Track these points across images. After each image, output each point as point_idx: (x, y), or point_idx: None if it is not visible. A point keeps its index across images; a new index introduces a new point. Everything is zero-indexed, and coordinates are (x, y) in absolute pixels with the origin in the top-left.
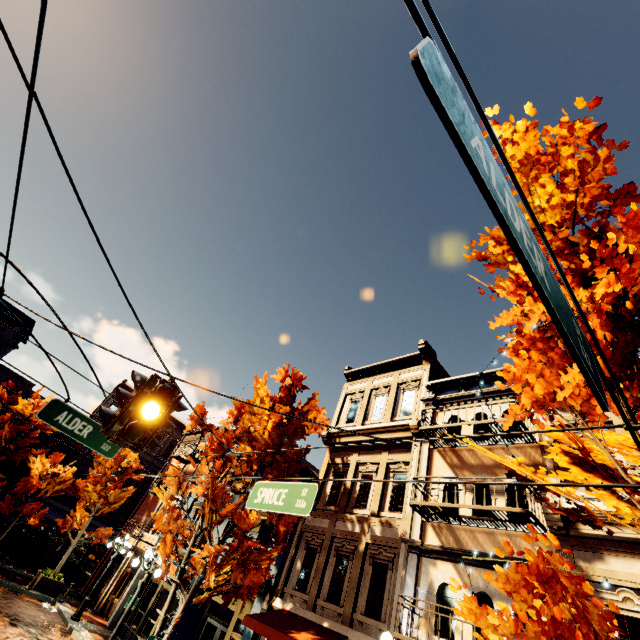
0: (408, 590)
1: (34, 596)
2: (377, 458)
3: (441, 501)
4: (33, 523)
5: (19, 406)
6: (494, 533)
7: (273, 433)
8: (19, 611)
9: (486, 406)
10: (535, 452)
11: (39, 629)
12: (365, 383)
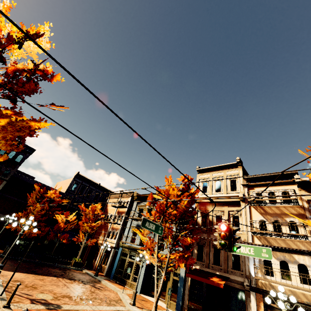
0: (251, 260)
1: (73, 269)
2: (222, 209)
3: (258, 227)
4: (65, 241)
5: (48, 194)
6: (285, 240)
7: (187, 205)
8: (78, 277)
9: (273, 189)
10: (299, 209)
11: (91, 283)
12: (208, 175)
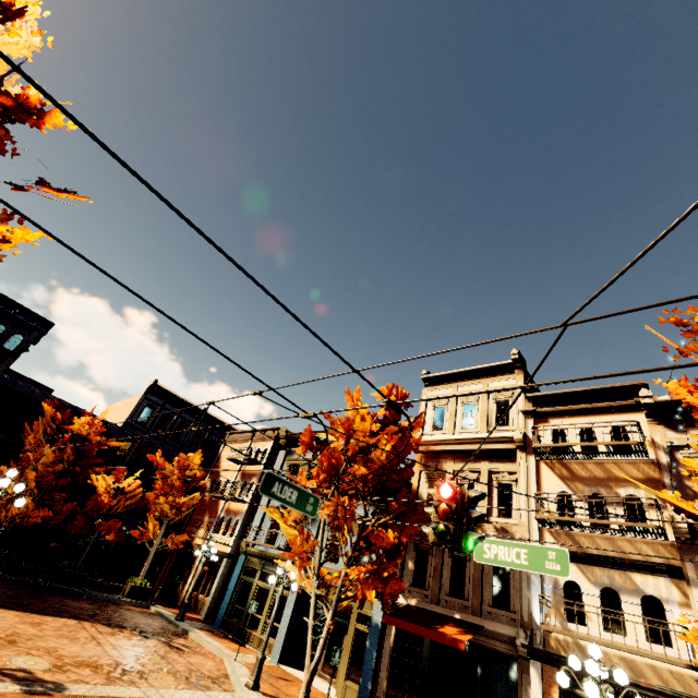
0: (535, 587)
1: (128, 603)
2: (476, 467)
3: (555, 510)
4: (111, 538)
5: (75, 426)
6: (614, 539)
7: (391, 455)
8: (135, 622)
9: (592, 421)
10: (648, 468)
11: (164, 636)
12: (448, 389)
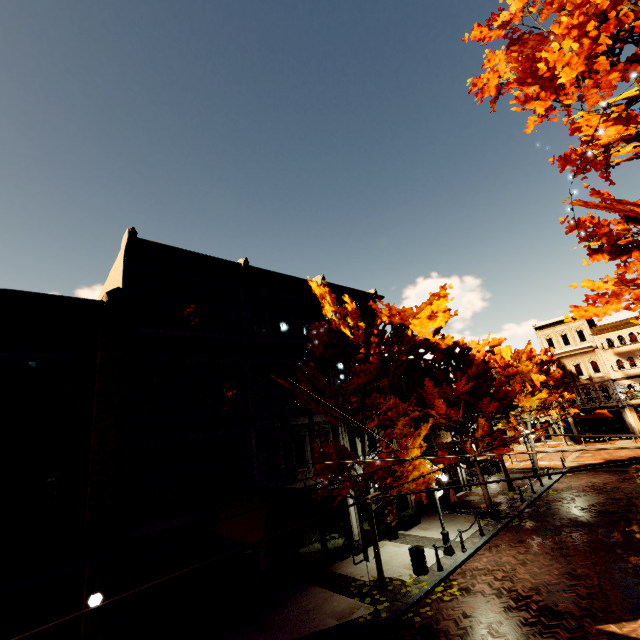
0: (618, 390)
1: None
2: (578, 359)
3: (616, 366)
4: None
5: None
6: (639, 369)
7: (559, 372)
8: None
9: (620, 333)
10: None
11: None
12: (549, 330)
